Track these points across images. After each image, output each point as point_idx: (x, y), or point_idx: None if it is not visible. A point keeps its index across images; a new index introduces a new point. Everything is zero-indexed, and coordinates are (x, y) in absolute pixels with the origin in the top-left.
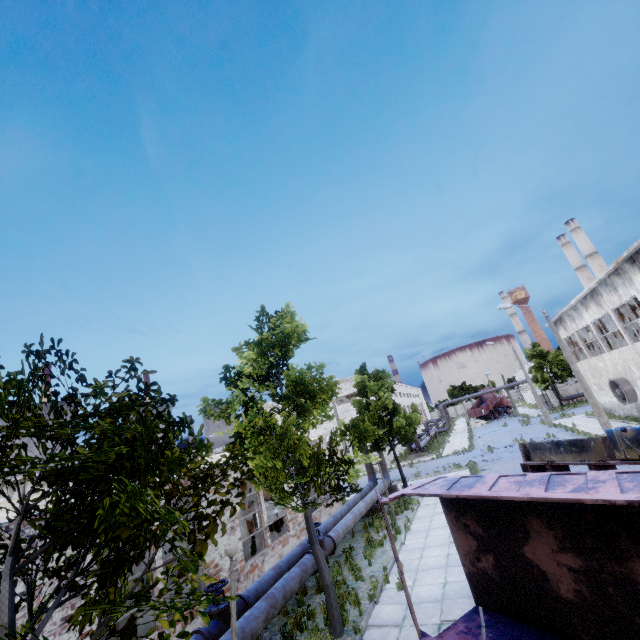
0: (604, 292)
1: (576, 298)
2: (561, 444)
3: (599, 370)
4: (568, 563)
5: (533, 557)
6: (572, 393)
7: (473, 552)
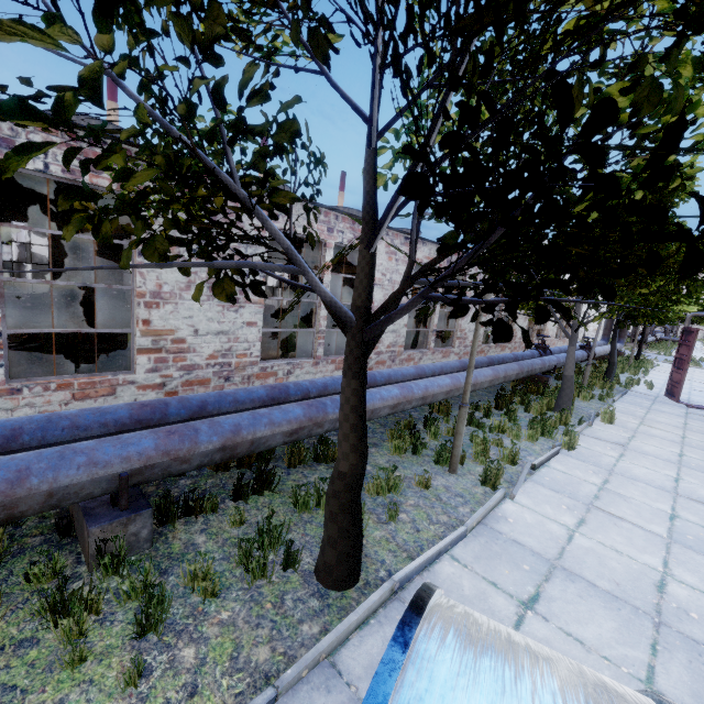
0: None
1: None
2: None
3: None
4: None
5: None
6: None
7: None
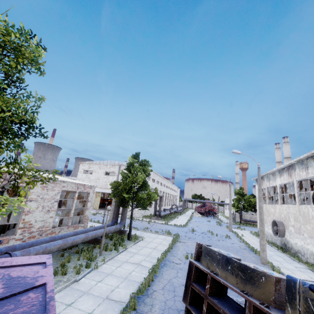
0: (298, 168)
1: (278, 167)
2: (231, 263)
3: (269, 212)
4: None
5: None
6: (248, 218)
7: None
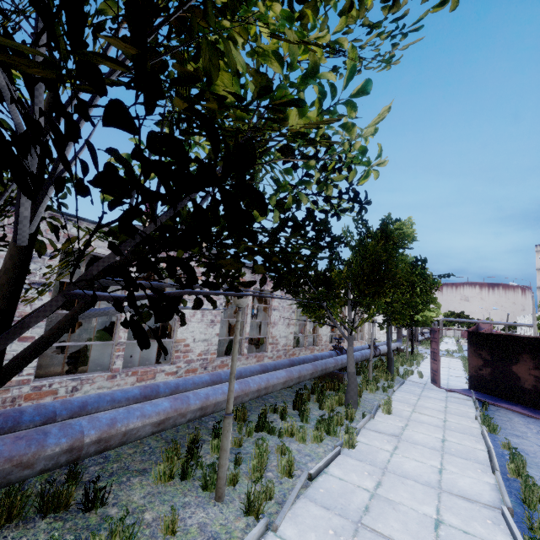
0: None
1: None
2: None
3: None
4: (535, 374)
5: (516, 371)
6: None
7: (478, 366)
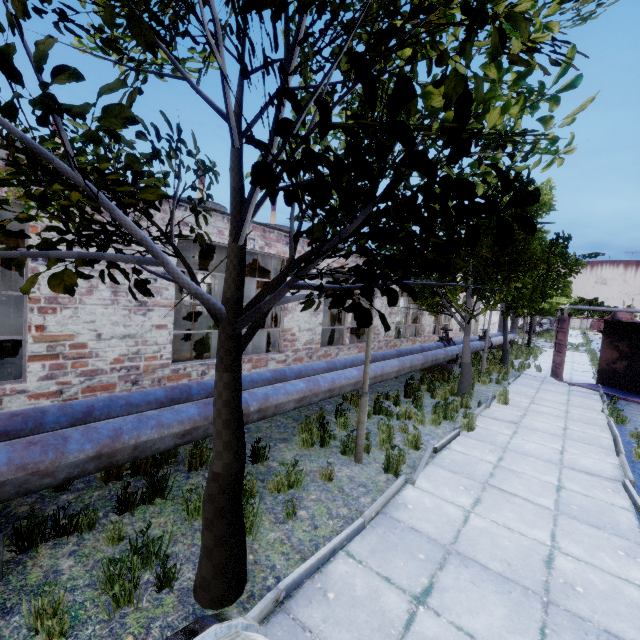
0: None
1: None
2: None
3: None
4: None
5: None
6: None
7: (612, 359)
